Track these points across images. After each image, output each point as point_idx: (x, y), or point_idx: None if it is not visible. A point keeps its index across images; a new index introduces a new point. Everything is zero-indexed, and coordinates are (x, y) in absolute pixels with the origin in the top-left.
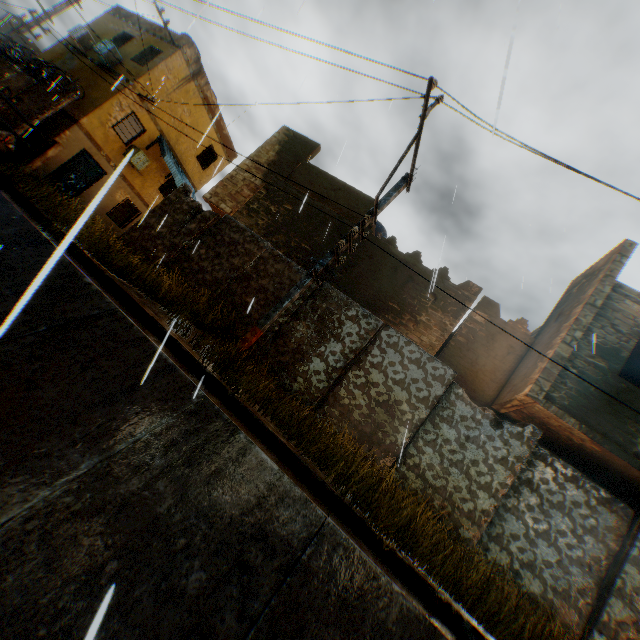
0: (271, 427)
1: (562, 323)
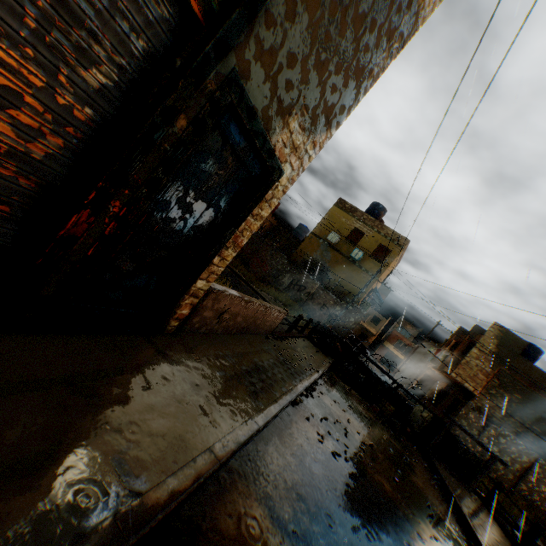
0: None
1: None
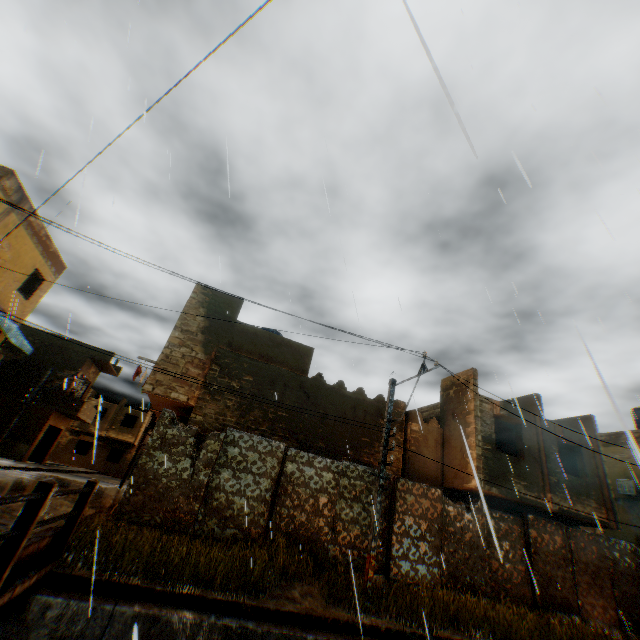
0: (443, 630)
1: (465, 427)
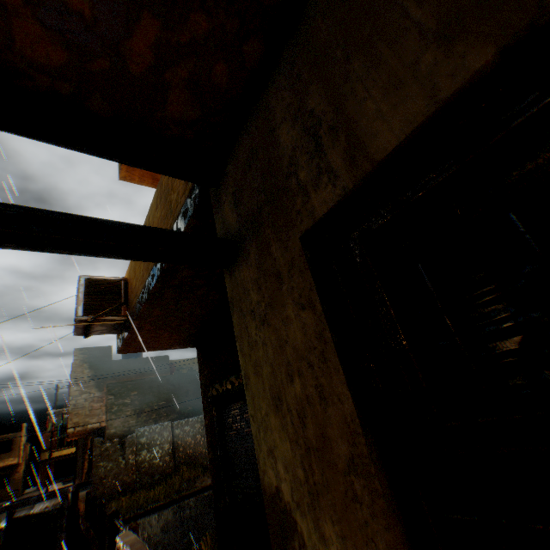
0: None
1: None
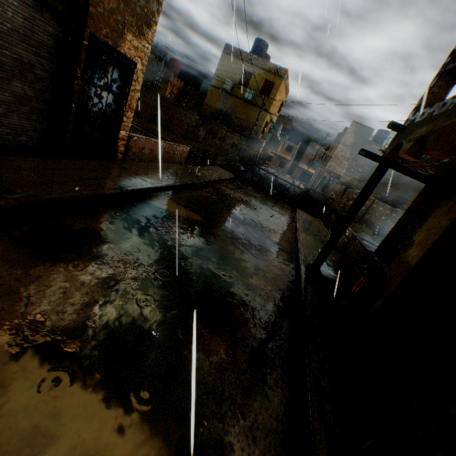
0: None
1: None
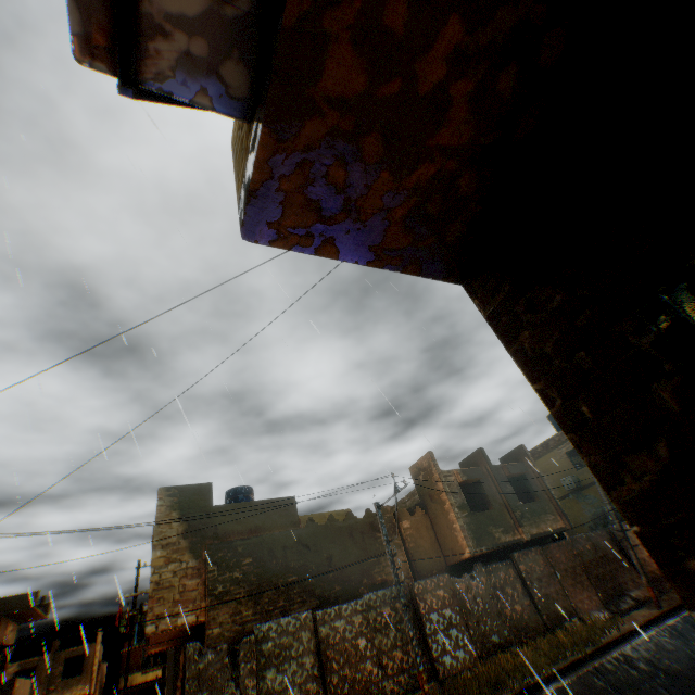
0: None
1: (443, 505)
